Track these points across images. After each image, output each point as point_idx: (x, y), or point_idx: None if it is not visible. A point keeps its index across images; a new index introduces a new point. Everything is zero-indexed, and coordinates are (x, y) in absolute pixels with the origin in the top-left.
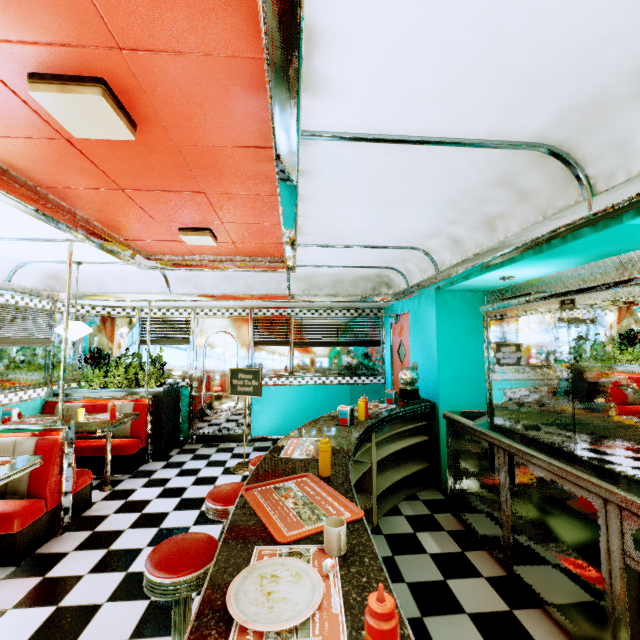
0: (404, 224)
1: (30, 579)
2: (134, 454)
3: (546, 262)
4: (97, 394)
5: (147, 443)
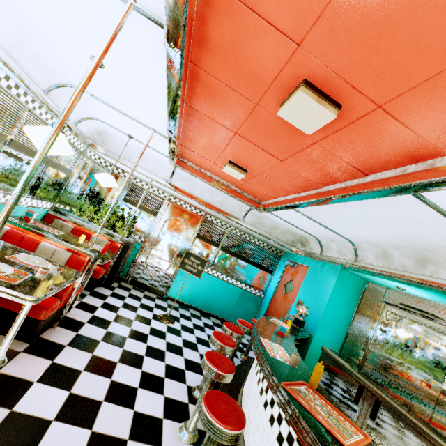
0: (368, 233)
1: (43, 359)
2: (98, 279)
3: (438, 296)
4: (85, 224)
5: (106, 273)
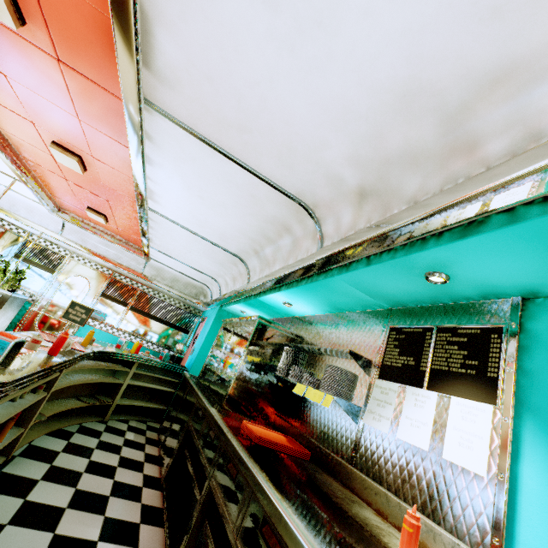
0: (204, 263)
1: None
2: None
3: (252, 309)
4: None
5: None
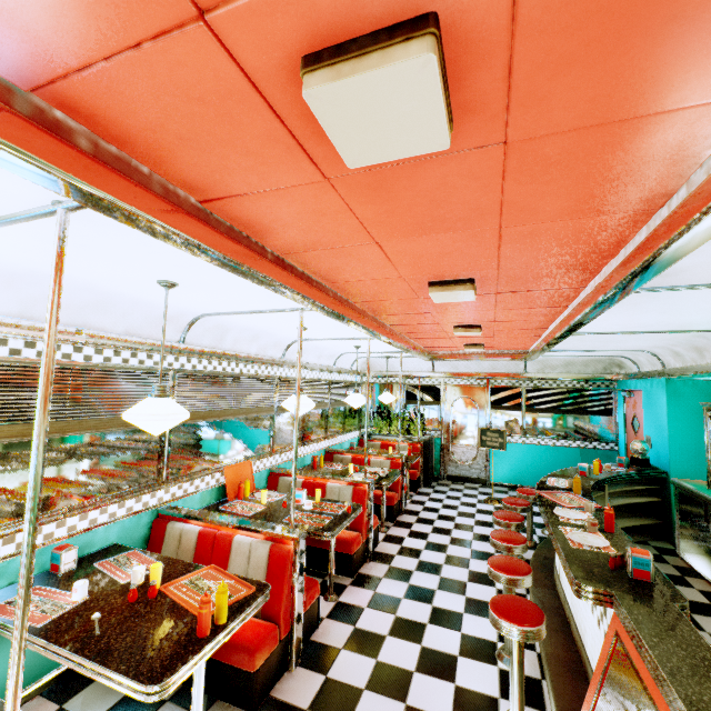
0: (629, 344)
1: (404, 529)
2: (416, 480)
3: None
4: (387, 437)
5: (420, 474)
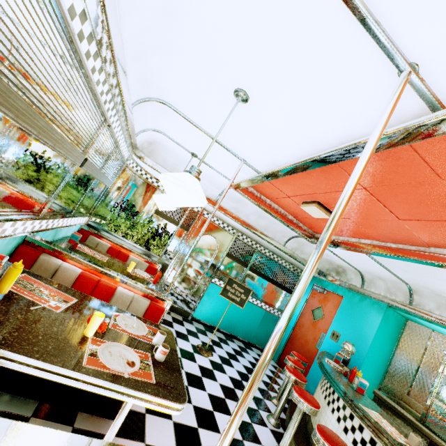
0: (445, 287)
1: (136, 443)
2: None
3: None
4: (121, 241)
5: None
